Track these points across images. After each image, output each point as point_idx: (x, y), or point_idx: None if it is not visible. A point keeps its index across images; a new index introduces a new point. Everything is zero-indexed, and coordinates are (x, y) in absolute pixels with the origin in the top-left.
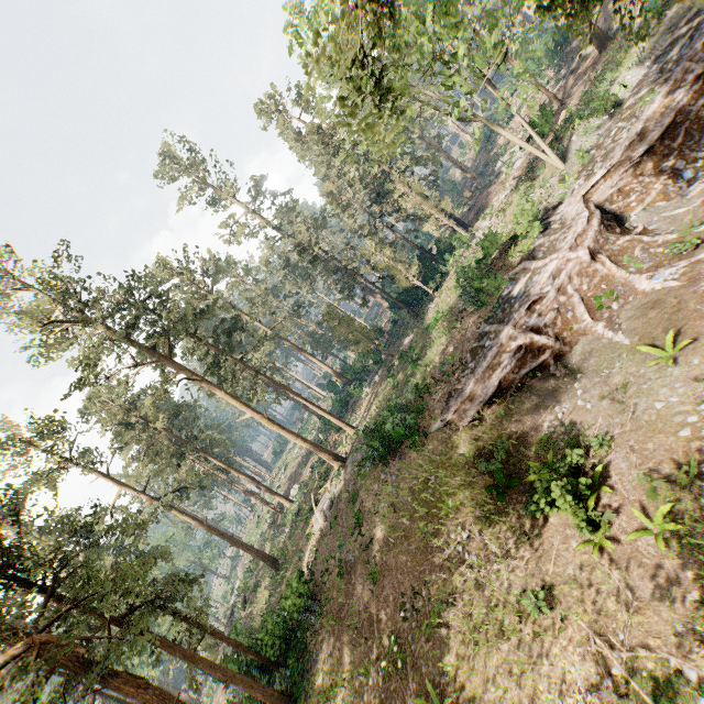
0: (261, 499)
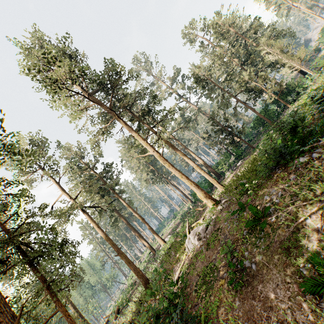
0: (145, 240)
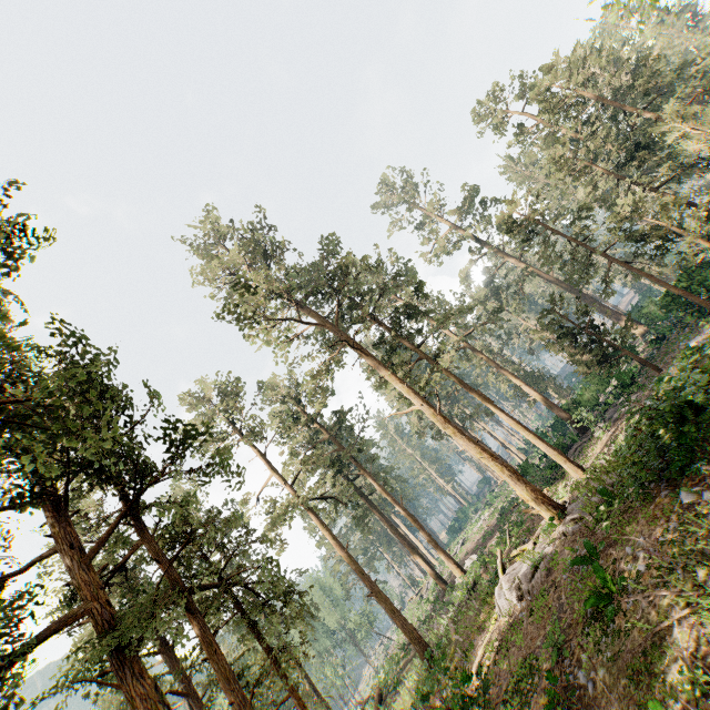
0: (423, 559)
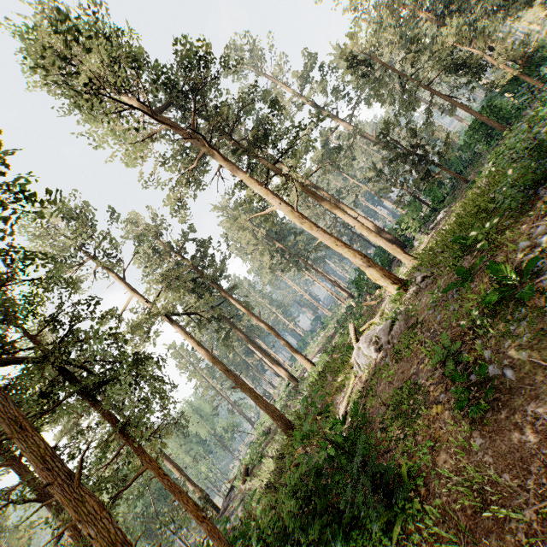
0: (278, 364)
